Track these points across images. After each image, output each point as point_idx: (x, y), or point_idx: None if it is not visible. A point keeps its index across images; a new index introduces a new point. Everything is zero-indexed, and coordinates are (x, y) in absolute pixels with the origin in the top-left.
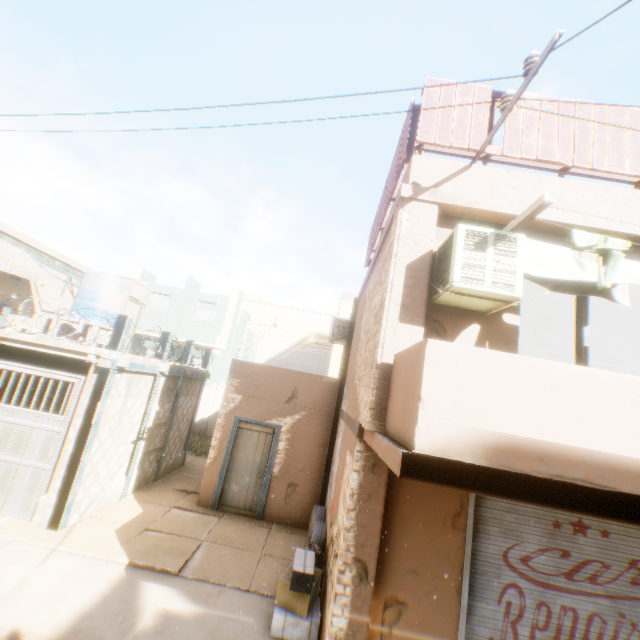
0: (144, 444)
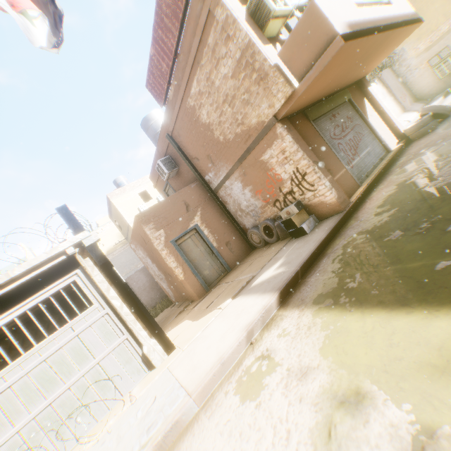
0: None
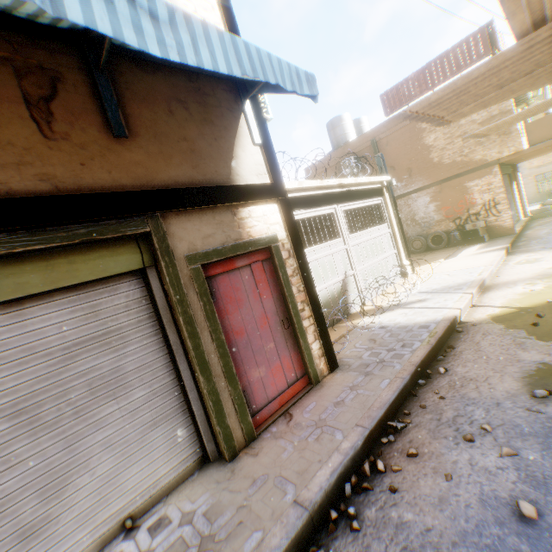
0: None
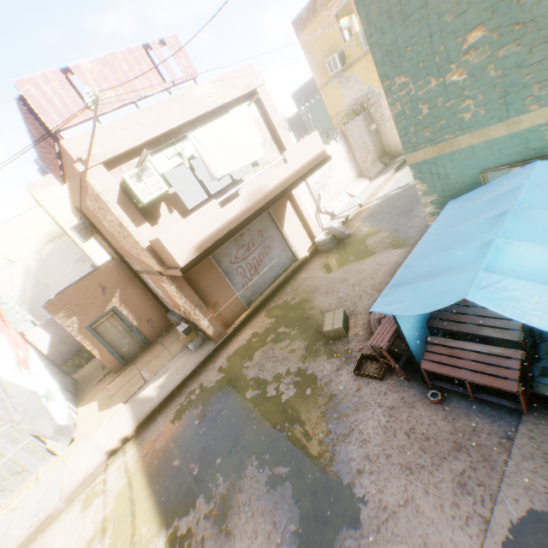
0: None
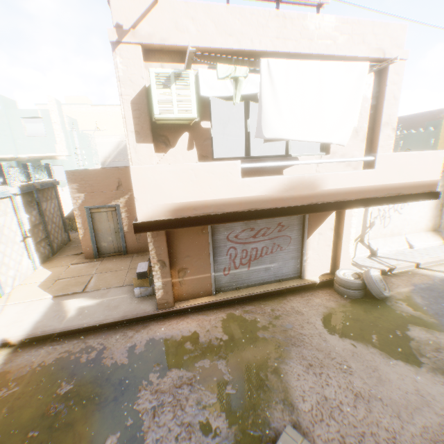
0: (32, 239)
